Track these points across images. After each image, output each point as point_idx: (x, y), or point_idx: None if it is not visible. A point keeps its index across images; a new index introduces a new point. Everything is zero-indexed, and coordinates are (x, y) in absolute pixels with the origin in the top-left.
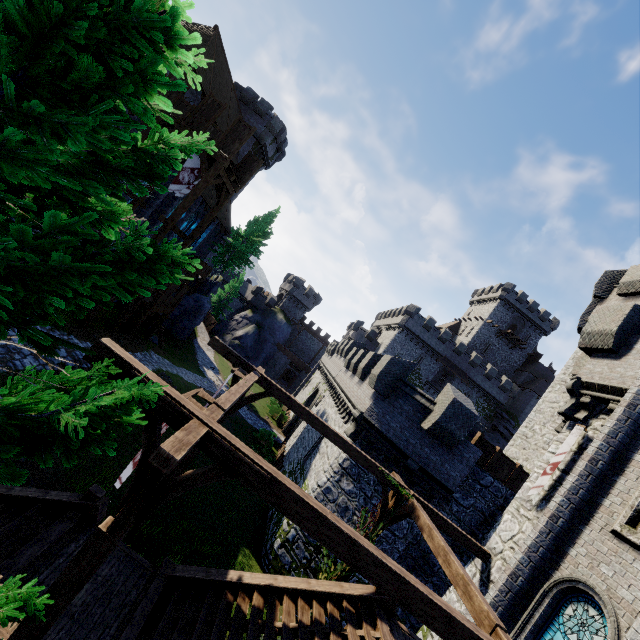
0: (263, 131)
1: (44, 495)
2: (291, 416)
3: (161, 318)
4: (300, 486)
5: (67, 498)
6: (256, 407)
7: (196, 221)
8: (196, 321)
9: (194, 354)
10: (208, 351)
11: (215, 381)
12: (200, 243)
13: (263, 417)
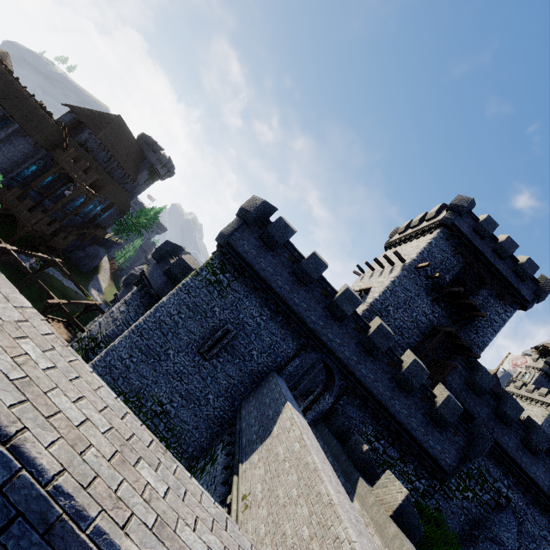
0: (155, 161)
1: None
2: None
3: (57, 250)
4: None
5: None
6: None
7: (100, 205)
8: (95, 262)
9: (89, 281)
10: (103, 283)
11: (95, 296)
12: (104, 218)
13: None
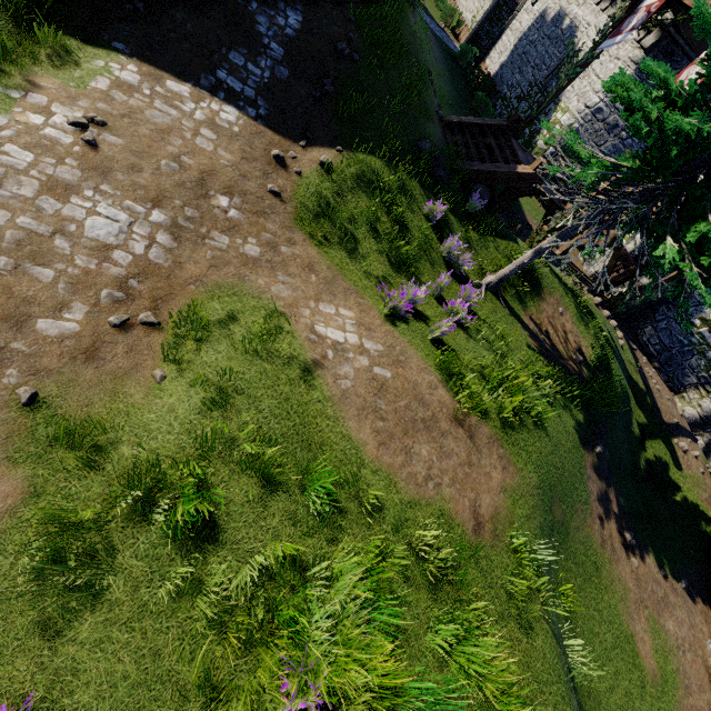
0: None
1: (485, 122)
2: (467, 20)
3: None
4: (551, 110)
5: (500, 123)
6: (428, 10)
7: None
8: None
9: None
10: None
11: None
12: None
13: (440, 26)
